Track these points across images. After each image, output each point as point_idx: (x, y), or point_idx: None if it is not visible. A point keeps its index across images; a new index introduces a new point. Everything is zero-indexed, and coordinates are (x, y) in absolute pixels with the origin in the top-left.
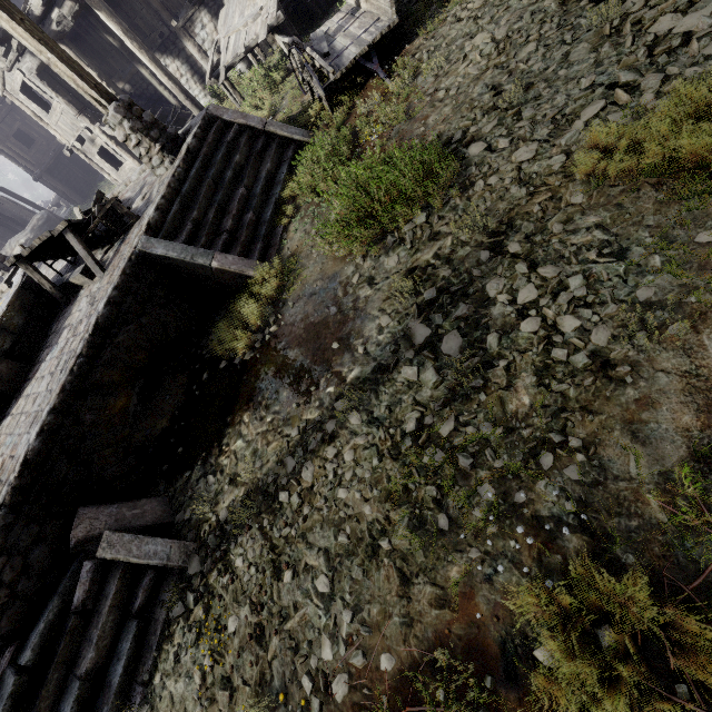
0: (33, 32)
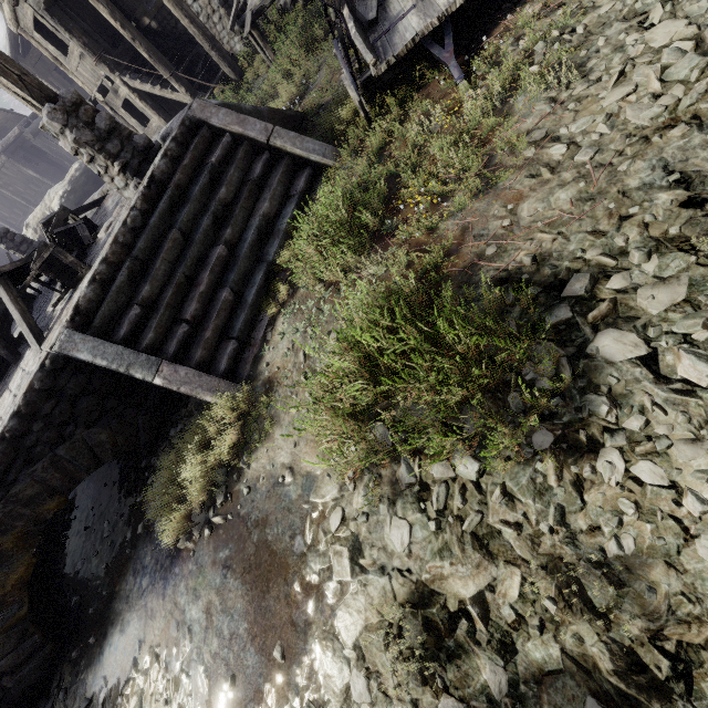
0: None
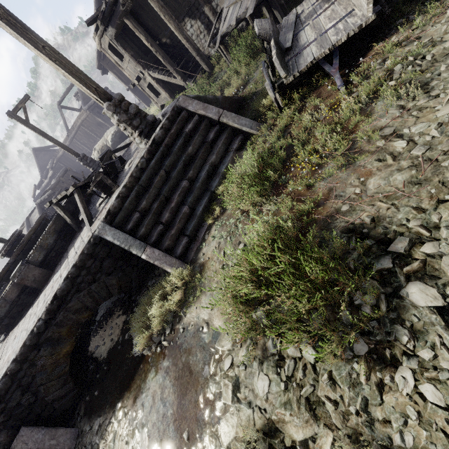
0: (51, 55)
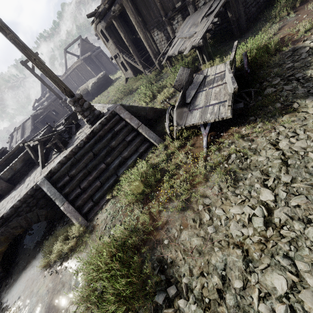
0: (39, 65)
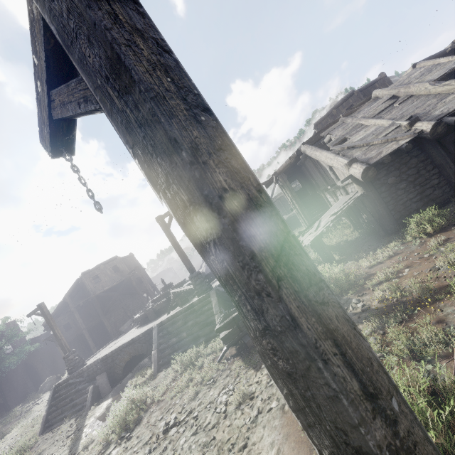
0: (179, 253)
